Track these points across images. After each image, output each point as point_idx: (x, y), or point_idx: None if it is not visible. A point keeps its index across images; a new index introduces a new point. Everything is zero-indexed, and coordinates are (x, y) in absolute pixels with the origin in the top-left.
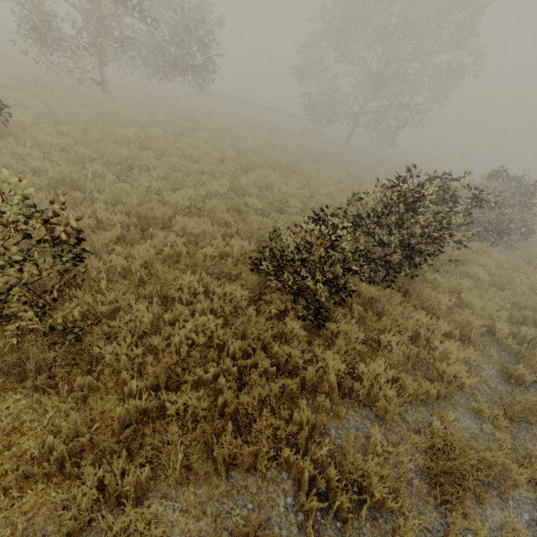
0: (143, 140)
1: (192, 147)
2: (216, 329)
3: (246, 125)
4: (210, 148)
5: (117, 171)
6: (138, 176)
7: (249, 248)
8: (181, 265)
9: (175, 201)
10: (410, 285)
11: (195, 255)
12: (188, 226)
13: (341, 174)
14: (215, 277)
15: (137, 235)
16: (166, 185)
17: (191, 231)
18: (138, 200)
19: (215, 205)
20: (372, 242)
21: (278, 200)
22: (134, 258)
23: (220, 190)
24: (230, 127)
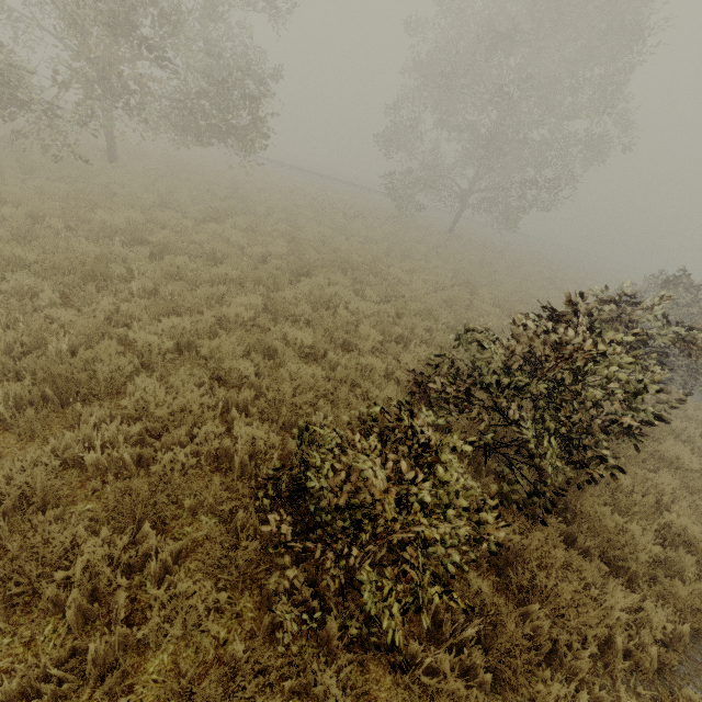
0: (138, 230)
1: (216, 239)
2: (144, 692)
3: (312, 205)
4: (247, 241)
5: (68, 283)
6: (95, 294)
7: (267, 441)
8: (85, 519)
9: (147, 342)
10: (572, 497)
11: (131, 485)
12: (149, 401)
13: (444, 277)
14: (186, 514)
15: (37, 423)
16: (149, 305)
17: (155, 409)
18: (76, 341)
19: (221, 348)
20: (502, 421)
21: (341, 326)
22: (7, 484)
23: (241, 313)
24: (287, 209)
